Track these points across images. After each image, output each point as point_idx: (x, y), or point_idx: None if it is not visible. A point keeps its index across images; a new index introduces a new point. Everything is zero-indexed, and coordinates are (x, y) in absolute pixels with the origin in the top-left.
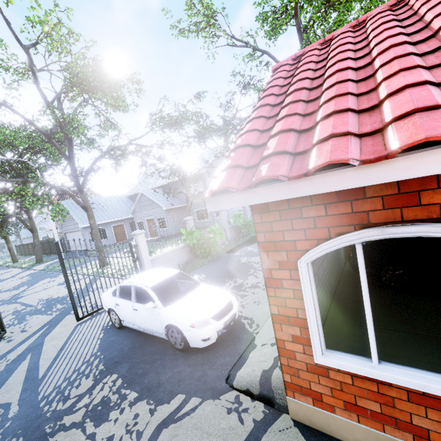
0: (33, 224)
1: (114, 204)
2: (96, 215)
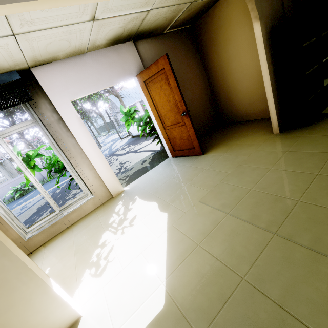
0: (100, 113)
1: (135, 92)
2: (126, 101)
